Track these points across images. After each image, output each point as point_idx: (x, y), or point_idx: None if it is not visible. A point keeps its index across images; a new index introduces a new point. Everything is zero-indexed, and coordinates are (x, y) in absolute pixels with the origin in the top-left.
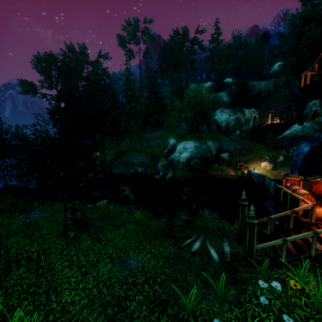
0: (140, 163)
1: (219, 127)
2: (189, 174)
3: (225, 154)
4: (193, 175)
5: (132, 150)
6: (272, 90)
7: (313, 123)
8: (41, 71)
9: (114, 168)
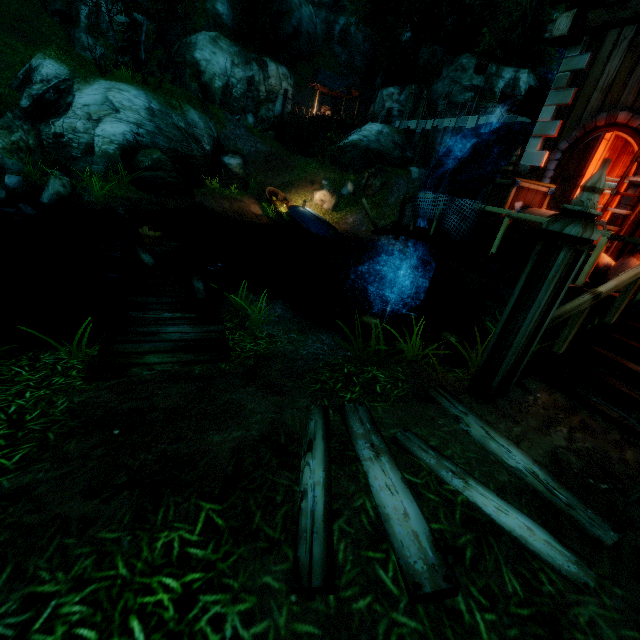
0: None
1: (206, 90)
2: (138, 197)
3: (235, 160)
4: (151, 200)
5: None
6: (320, 40)
7: (394, 130)
8: None
9: None
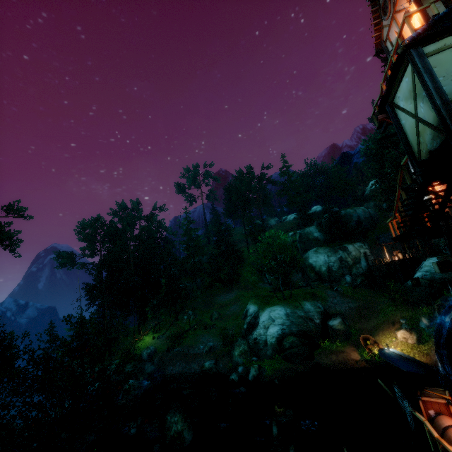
0: (209, 350)
1: (319, 274)
2: (285, 367)
3: (336, 321)
4: (291, 368)
5: (197, 327)
6: (376, 215)
7: None
8: (83, 238)
9: (168, 365)
